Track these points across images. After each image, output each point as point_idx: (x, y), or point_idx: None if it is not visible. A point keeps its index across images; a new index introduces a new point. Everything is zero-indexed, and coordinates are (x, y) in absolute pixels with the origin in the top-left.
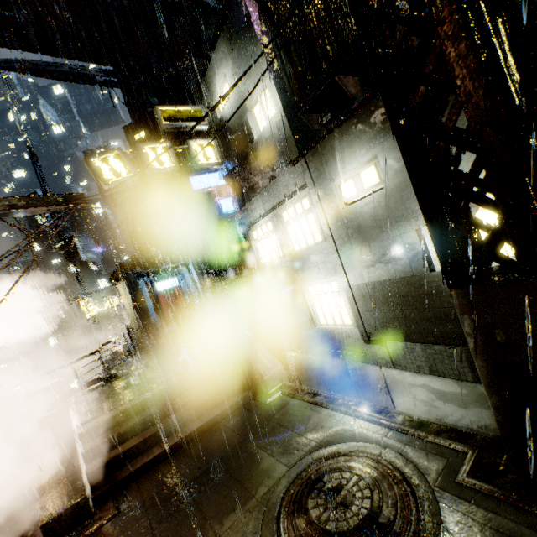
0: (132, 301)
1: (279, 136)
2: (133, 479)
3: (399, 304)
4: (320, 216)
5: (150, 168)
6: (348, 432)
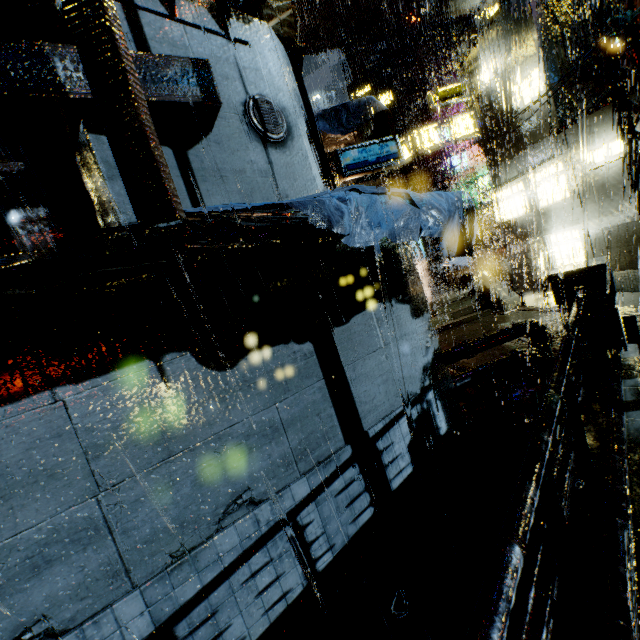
0: None
1: (542, 110)
2: None
3: (626, 242)
4: (570, 177)
5: (423, 147)
6: None
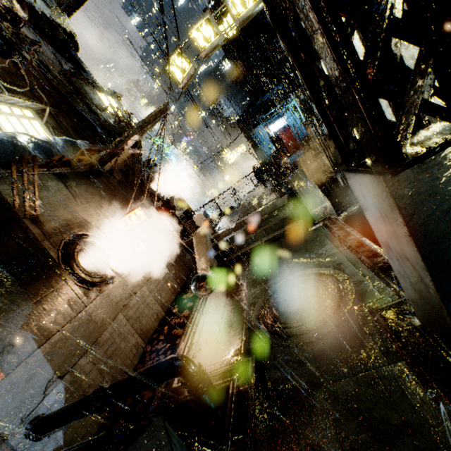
0: (253, 147)
1: None
2: (233, 262)
3: None
4: None
5: (202, 51)
6: (337, 261)
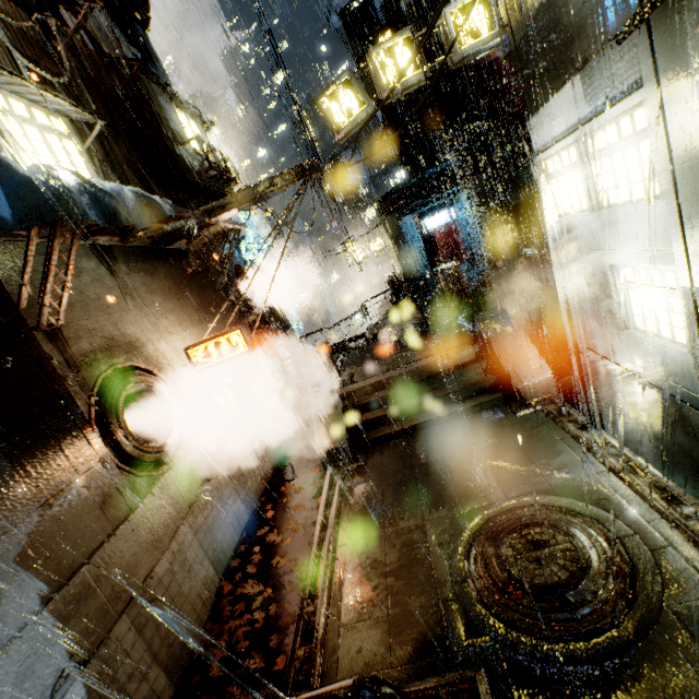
0: (398, 246)
1: None
2: (378, 443)
3: None
4: (660, 151)
5: (387, 87)
6: (597, 493)
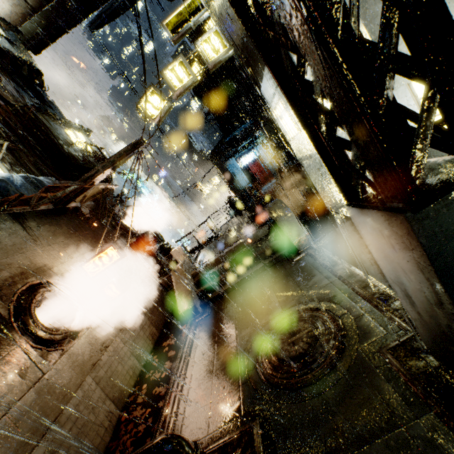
0: (227, 178)
1: None
2: (217, 299)
3: None
4: None
5: (176, 89)
6: (330, 294)
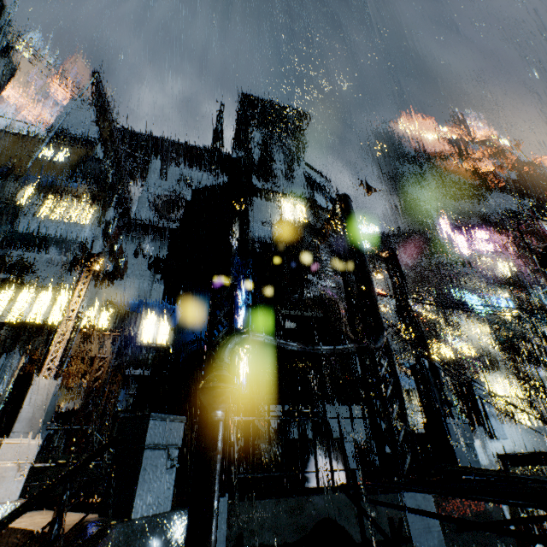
0: None
1: (500, 355)
2: None
3: None
4: (518, 387)
5: (446, 357)
6: None
